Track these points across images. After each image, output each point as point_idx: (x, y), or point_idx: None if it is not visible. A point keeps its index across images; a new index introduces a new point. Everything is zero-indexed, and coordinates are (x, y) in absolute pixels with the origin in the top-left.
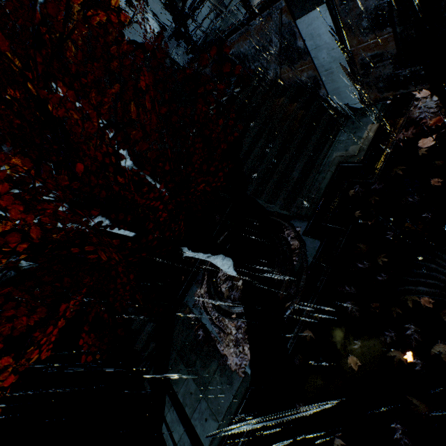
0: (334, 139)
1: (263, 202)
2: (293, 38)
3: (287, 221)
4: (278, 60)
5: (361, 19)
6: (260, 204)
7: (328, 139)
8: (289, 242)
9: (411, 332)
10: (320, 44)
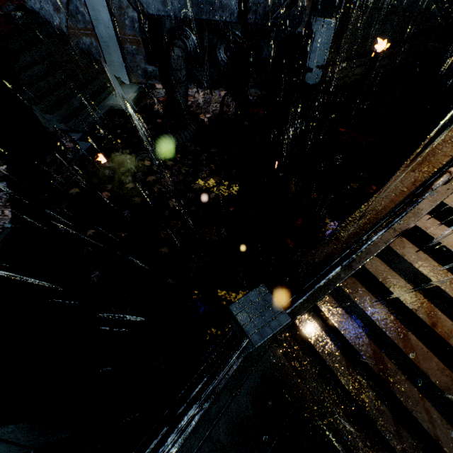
0: (110, 95)
1: (40, 112)
2: (79, 2)
3: (64, 132)
4: (66, 12)
5: (125, 18)
6: (37, 117)
7: (105, 91)
8: (65, 143)
9: (139, 175)
10: (100, 18)
